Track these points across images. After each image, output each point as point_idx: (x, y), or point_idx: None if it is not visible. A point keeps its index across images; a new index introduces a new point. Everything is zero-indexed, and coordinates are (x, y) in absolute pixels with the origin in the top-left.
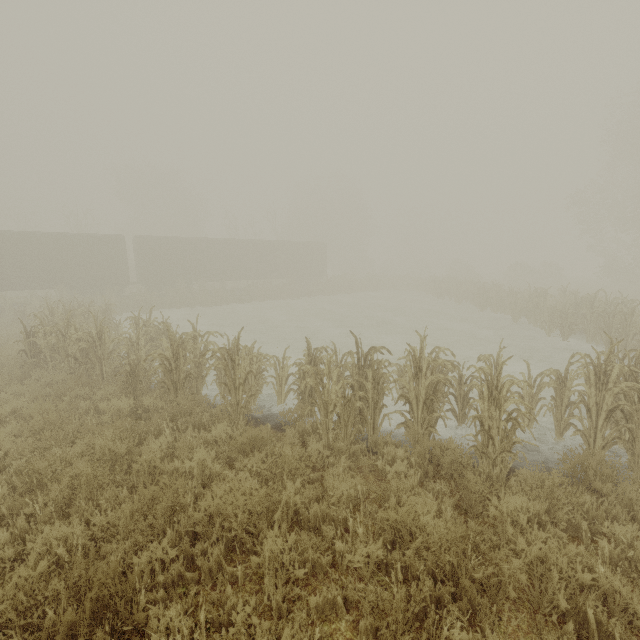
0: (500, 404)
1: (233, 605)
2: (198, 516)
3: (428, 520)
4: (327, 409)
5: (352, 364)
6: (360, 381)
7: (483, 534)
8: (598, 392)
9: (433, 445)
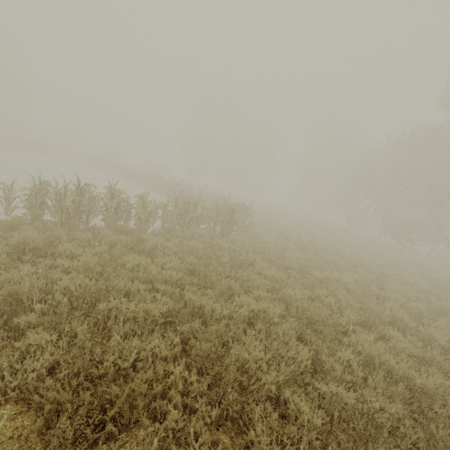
0: (146, 209)
1: (51, 265)
2: (12, 244)
3: (124, 238)
4: (62, 211)
5: (75, 191)
6: (78, 200)
7: (139, 245)
8: (175, 209)
9: (119, 225)
